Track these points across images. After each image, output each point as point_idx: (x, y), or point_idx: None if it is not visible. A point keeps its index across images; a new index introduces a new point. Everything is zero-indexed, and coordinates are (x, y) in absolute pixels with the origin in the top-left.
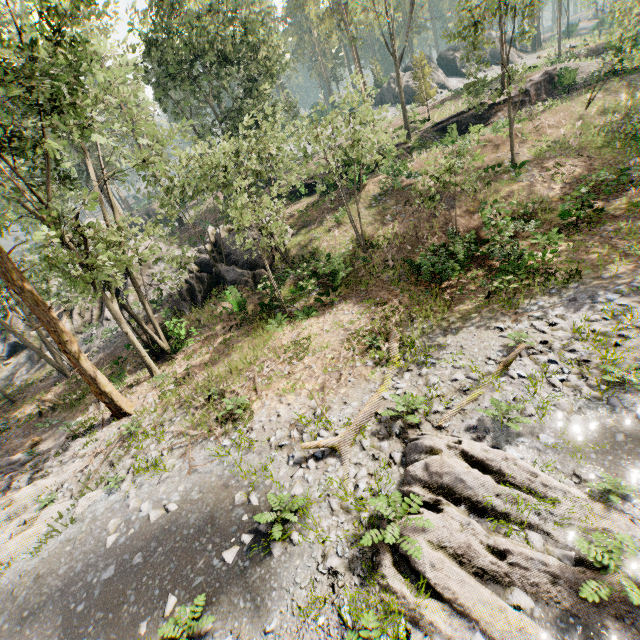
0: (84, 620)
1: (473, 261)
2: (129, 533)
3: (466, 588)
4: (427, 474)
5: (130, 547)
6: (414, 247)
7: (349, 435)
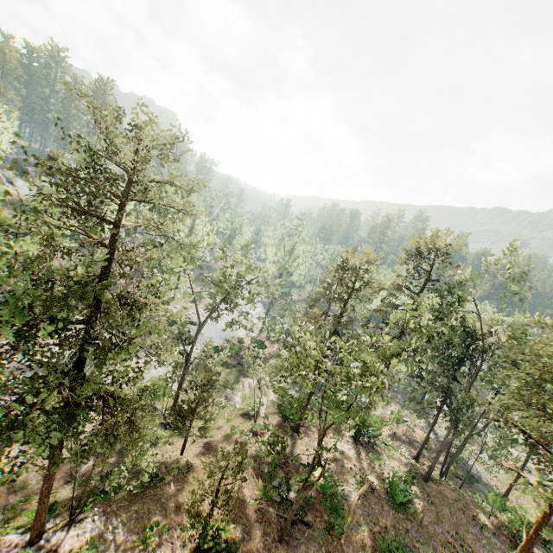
0: None
1: None
2: None
3: None
4: None
5: None
6: None
7: None
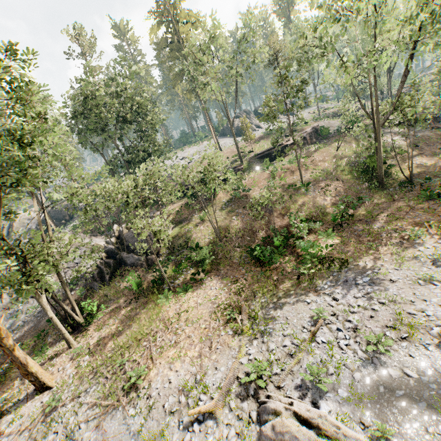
0: None
1: (287, 248)
2: None
3: None
4: (274, 433)
5: None
6: (251, 237)
7: (221, 398)
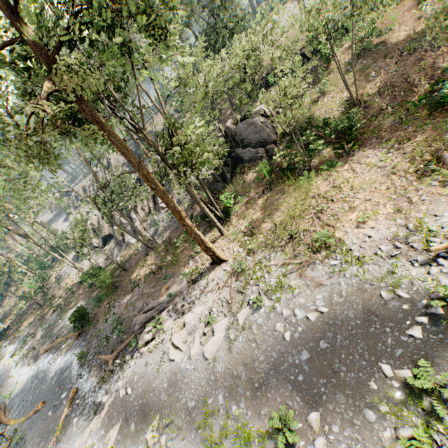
0: (312, 385)
1: None
2: (299, 330)
3: None
4: None
5: (309, 338)
6: (406, 91)
7: None
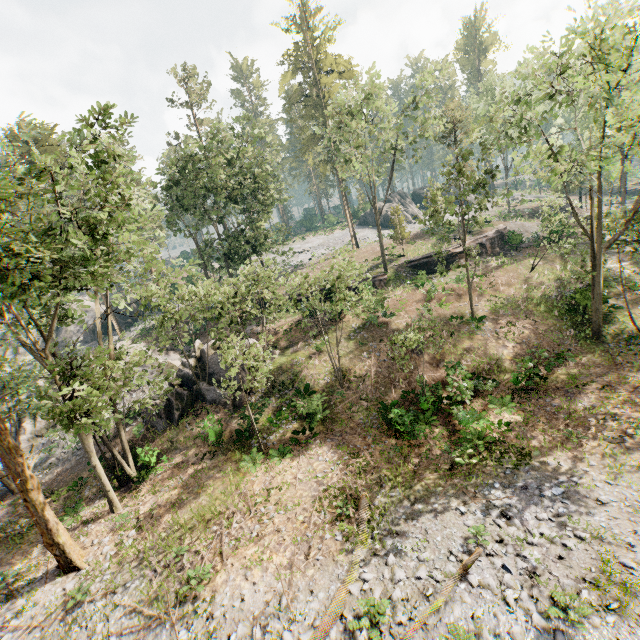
0: None
1: (439, 415)
2: None
3: None
4: None
5: None
6: (387, 388)
7: None
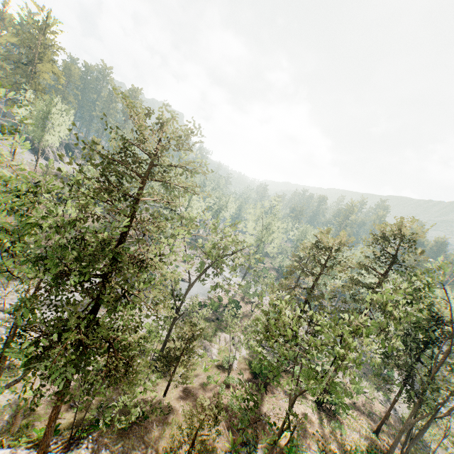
0: None
1: None
2: None
3: (3, 322)
4: None
5: None
6: None
7: None
